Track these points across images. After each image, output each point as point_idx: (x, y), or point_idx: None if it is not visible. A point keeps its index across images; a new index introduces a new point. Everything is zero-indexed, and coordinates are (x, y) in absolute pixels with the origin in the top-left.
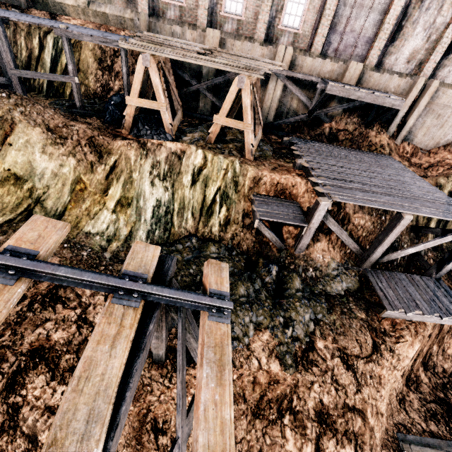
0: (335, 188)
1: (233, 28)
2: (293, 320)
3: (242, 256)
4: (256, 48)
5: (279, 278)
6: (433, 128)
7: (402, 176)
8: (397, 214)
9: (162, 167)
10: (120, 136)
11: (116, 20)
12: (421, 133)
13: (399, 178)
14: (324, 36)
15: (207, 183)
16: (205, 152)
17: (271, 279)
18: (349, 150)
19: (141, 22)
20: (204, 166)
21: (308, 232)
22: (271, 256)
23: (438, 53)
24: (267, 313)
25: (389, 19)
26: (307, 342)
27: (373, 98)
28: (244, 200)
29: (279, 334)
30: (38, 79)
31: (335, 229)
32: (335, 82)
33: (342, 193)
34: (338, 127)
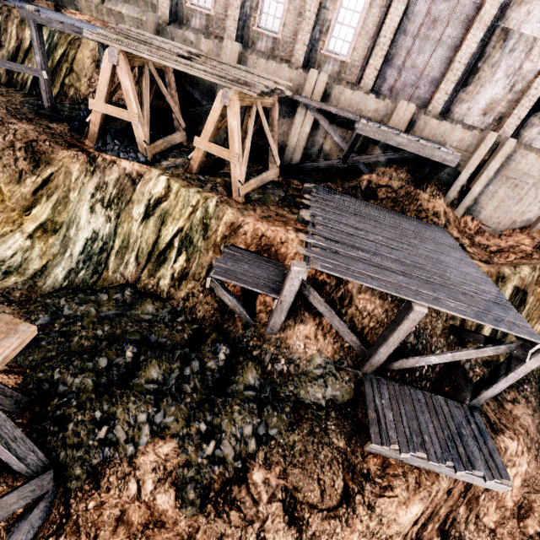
0: (326, 253)
1: (267, 47)
2: (222, 431)
3: (191, 324)
4: (284, 70)
5: (230, 365)
6: (508, 200)
7: (445, 255)
8: (407, 302)
9: (109, 190)
10: (78, 147)
11: (132, 22)
12: (491, 205)
13: (438, 256)
14: (377, 69)
15: (164, 221)
16: (172, 180)
17: (216, 364)
18: (387, 212)
19: (149, 23)
20: (165, 197)
21: (279, 306)
22: (233, 331)
23: (524, 107)
24: (182, 413)
25: (460, 57)
26: (237, 468)
27: (419, 147)
28: (213, 251)
29: (190, 449)
30: (23, 74)
31: (323, 310)
32: (371, 122)
33: (331, 261)
34: (380, 181)
